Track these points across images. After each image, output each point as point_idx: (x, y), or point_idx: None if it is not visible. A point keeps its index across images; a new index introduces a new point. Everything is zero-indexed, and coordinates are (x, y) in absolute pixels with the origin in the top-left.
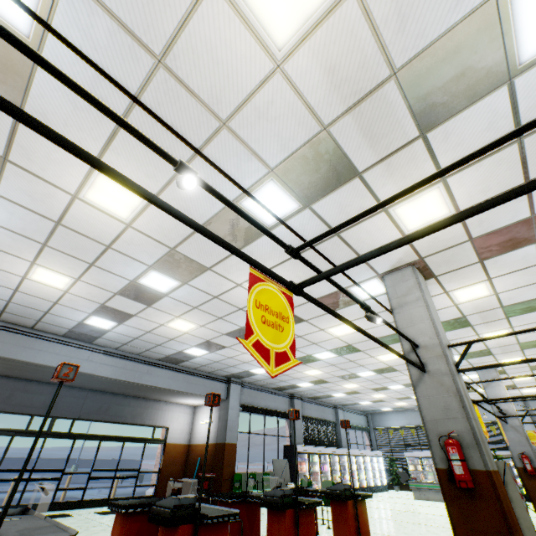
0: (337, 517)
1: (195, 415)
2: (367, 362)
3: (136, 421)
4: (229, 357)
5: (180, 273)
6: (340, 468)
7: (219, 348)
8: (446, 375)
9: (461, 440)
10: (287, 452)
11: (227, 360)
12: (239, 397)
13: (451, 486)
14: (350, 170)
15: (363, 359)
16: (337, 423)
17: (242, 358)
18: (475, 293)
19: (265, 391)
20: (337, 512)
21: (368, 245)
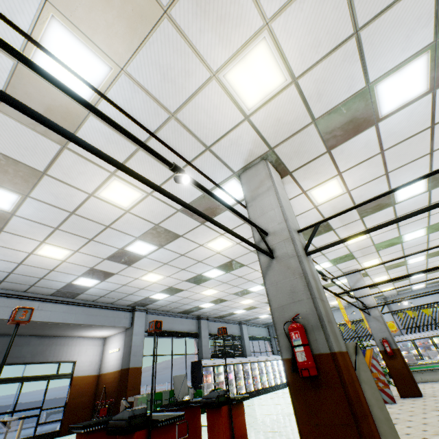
0: (211, 426)
1: (105, 346)
2: (254, 276)
3: (37, 360)
4: (123, 284)
5: (12, 181)
6: (244, 375)
7: (109, 276)
8: (293, 257)
9: (307, 324)
10: (194, 368)
11: (123, 288)
12: (145, 323)
13: (297, 376)
14: (151, 3)
15: (250, 274)
16: (242, 336)
17: (137, 285)
18: (330, 192)
19: (172, 316)
20: (212, 421)
21: (212, 132)
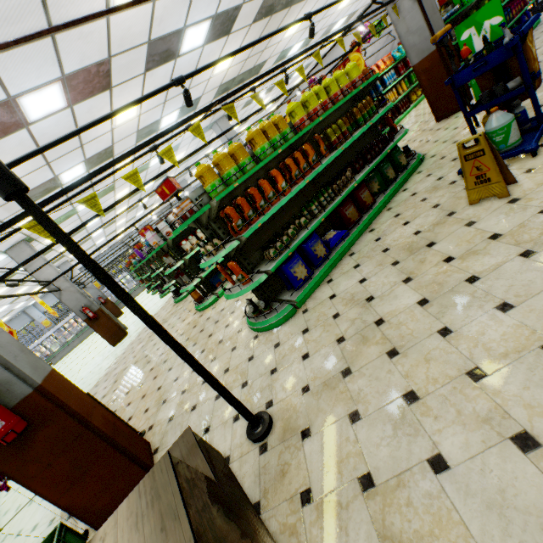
0: None
1: None
2: None
3: None
4: None
5: None
6: None
7: None
8: (71, 287)
9: (88, 306)
10: None
11: None
12: None
13: (91, 321)
14: None
15: None
16: None
17: None
18: None
19: None
20: None
21: None
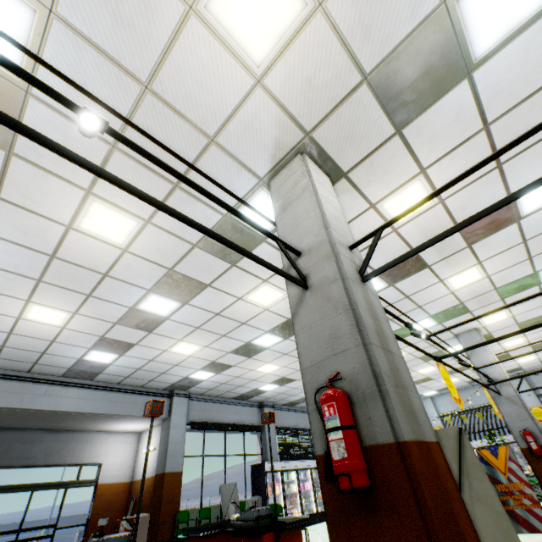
0: None
1: (139, 444)
2: None
3: (51, 461)
4: (149, 359)
5: None
6: None
7: (127, 348)
8: (335, 282)
9: (354, 390)
10: (255, 473)
11: (151, 365)
12: (186, 412)
13: (337, 489)
14: None
15: None
16: None
17: (168, 360)
18: (413, 203)
19: (225, 402)
20: None
21: (211, 112)
